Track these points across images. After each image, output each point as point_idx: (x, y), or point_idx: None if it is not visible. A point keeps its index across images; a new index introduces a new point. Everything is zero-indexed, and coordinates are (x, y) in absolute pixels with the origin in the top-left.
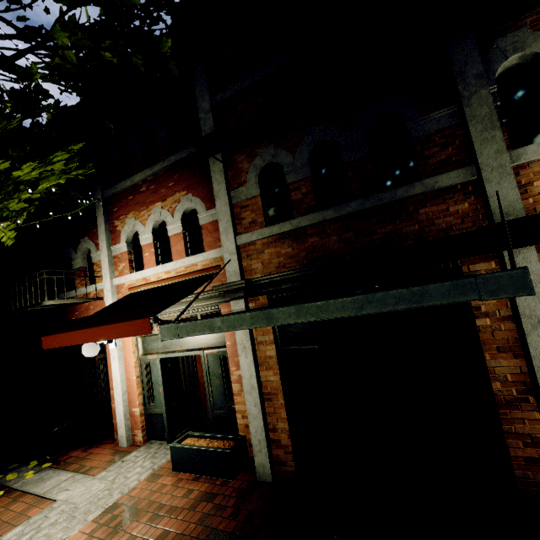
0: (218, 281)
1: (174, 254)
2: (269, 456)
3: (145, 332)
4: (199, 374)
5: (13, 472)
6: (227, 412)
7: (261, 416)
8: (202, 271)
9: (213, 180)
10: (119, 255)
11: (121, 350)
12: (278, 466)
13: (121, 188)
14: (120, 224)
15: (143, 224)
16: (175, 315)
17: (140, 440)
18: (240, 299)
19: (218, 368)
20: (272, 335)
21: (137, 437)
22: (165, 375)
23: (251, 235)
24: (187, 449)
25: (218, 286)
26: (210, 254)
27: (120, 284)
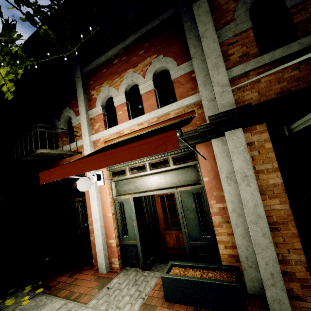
0: (192, 125)
1: (146, 108)
2: (285, 291)
3: (169, 148)
4: (158, 212)
5: (11, 297)
6: (204, 242)
7: (273, 247)
8: (175, 118)
9: (198, 23)
10: (95, 117)
11: (98, 192)
12: (293, 301)
13: (97, 64)
14: (95, 93)
15: (116, 89)
16: (147, 161)
17: (117, 267)
18: (237, 128)
19: (191, 203)
20: (276, 162)
21: (114, 264)
22: (137, 212)
23: (245, 66)
24: (183, 280)
25: (216, 115)
26: (184, 101)
27: (96, 140)
